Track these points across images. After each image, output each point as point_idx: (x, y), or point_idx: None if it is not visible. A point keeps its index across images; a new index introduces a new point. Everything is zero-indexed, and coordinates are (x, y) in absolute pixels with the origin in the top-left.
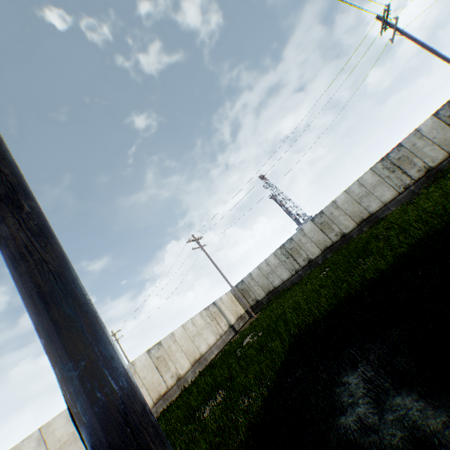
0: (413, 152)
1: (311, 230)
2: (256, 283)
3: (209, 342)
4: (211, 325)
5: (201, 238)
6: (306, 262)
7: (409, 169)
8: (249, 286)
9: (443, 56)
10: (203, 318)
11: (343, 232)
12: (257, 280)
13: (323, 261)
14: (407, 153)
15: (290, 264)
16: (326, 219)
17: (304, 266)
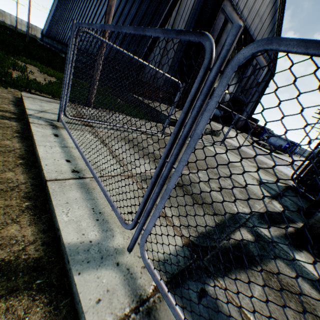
0: (37, 31)
1: None
2: None
3: None
4: None
5: None
6: None
7: (34, 32)
8: None
9: None
10: None
11: (6, 22)
12: None
13: None
14: (36, 30)
15: None
16: (5, 15)
17: None
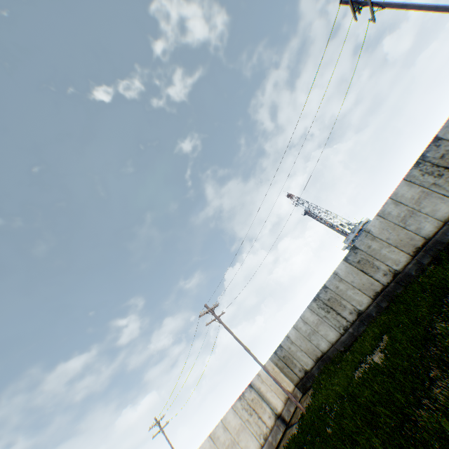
0: None
1: (347, 272)
2: (298, 348)
3: None
4: (250, 421)
5: (217, 305)
6: (354, 316)
7: None
8: (290, 352)
9: None
10: (238, 413)
11: (393, 269)
12: (298, 344)
13: (378, 313)
14: None
15: (333, 319)
16: (363, 255)
17: (352, 320)
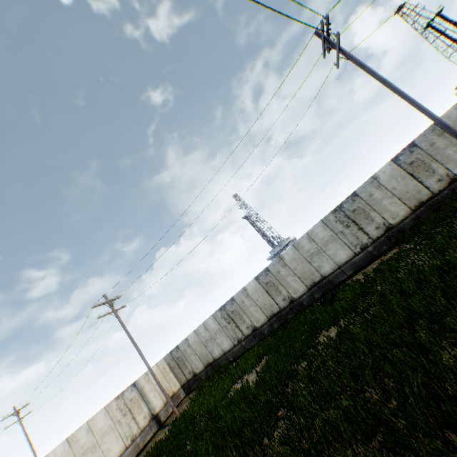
0: (370, 204)
1: (255, 290)
2: (194, 351)
3: (111, 455)
4: (122, 422)
5: (119, 297)
6: (250, 330)
7: (366, 224)
8: (185, 354)
9: (399, 90)
10: (110, 413)
11: (292, 296)
12: (194, 348)
13: (270, 332)
14: (364, 205)
15: (231, 330)
16: (272, 278)
17: (247, 335)
